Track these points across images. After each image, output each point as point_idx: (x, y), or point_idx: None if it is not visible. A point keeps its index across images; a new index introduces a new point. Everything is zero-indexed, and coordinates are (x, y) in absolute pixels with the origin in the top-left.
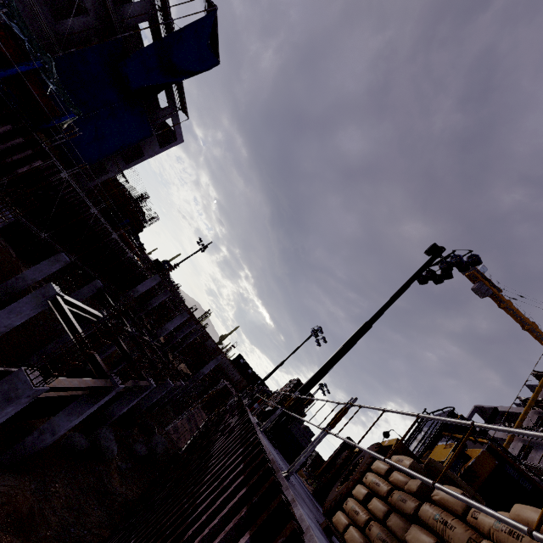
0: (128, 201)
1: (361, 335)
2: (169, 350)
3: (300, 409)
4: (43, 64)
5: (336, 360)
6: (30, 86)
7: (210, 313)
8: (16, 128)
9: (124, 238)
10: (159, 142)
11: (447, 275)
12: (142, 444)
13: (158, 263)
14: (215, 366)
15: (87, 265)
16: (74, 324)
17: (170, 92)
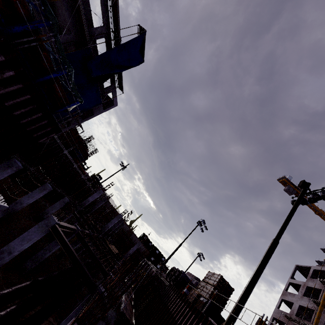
0: (81, 141)
1: (274, 250)
2: (106, 238)
3: (226, 298)
4: (67, 72)
5: (262, 270)
6: (57, 86)
7: (133, 212)
8: (43, 114)
9: (78, 165)
10: (103, 105)
11: (311, 200)
12: (101, 319)
13: (94, 177)
14: (129, 242)
15: (55, 184)
16: (69, 246)
17: (113, 77)
